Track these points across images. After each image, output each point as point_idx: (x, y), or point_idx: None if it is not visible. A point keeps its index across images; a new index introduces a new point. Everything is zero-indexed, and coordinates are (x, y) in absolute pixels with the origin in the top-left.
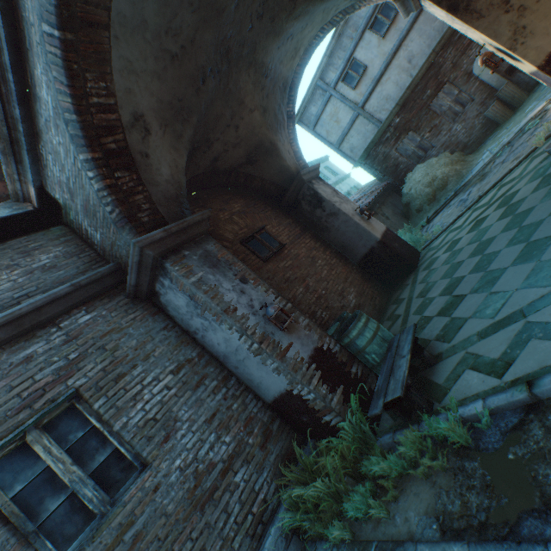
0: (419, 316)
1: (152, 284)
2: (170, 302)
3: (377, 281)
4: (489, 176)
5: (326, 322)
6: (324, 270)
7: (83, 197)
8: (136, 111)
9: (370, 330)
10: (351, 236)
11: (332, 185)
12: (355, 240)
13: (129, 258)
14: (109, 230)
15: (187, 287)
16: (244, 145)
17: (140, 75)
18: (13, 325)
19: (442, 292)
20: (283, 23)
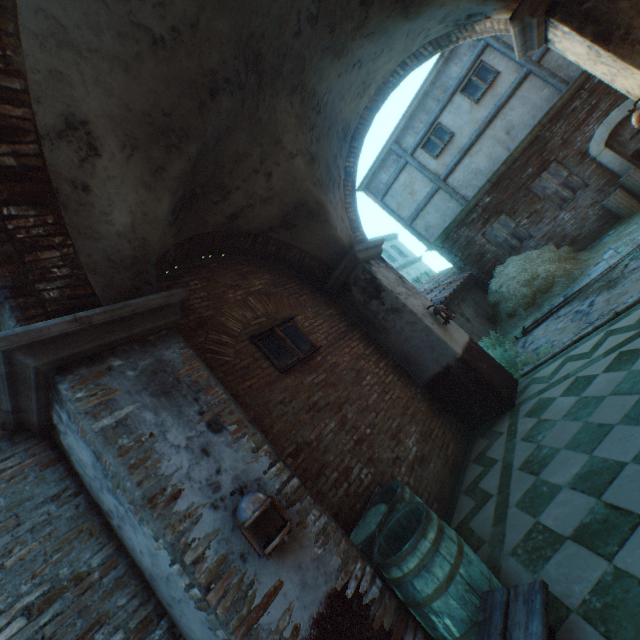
0: (531, 518)
1: (48, 411)
2: (73, 450)
3: (451, 414)
4: (623, 283)
5: (366, 488)
6: (373, 393)
7: None
8: (73, 113)
9: (444, 560)
10: (418, 344)
11: (399, 268)
12: (423, 351)
13: None
14: None
15: (89, 435)
16: (278, 201)
17: (86, 54)
18: None
19: (577, 481)
20: (348, 39)
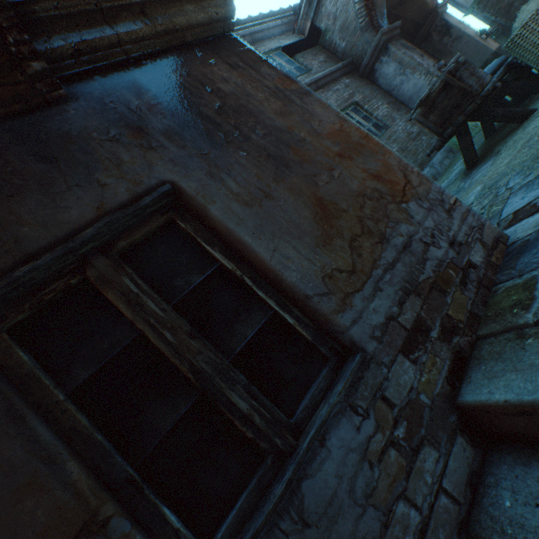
0: None
1: (373, 65)
2: (382, 74)
3: None
4: None
5: None
6: None
7: (343, 20)
8: None
9: None
10: (470, 55)
11: None
12: (472, 58)
13: (362, 53)
14: (354, 37)
15: (398, 56)
16: None
17: None
18: (330, 77)
19: None
20: None
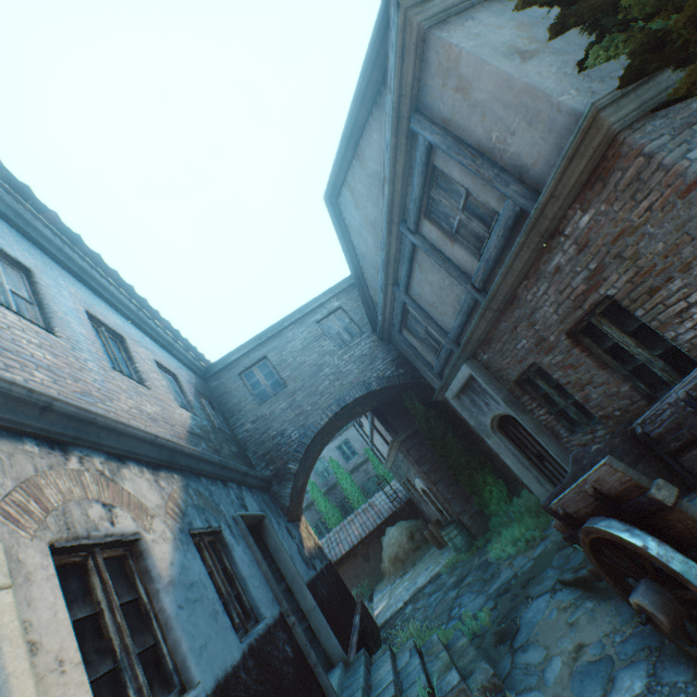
0: None
1: None
2: None
3: None
4: None
5: None
6: None
7: None
8: None
9: None
10: None
11: None
12: None
13: None
14: None
15: None
16: None
17: None
18: None
19: None
20: None
